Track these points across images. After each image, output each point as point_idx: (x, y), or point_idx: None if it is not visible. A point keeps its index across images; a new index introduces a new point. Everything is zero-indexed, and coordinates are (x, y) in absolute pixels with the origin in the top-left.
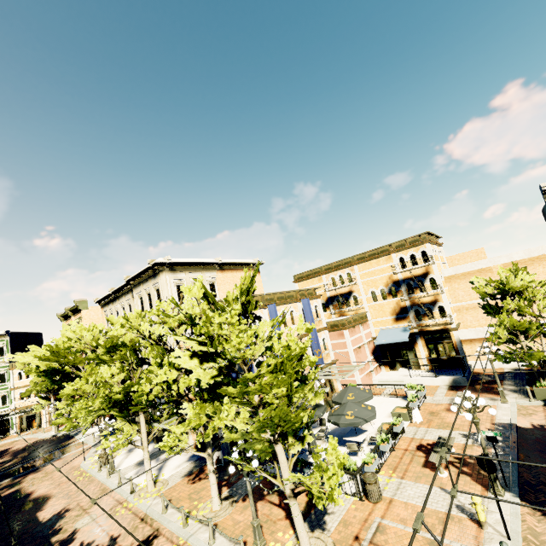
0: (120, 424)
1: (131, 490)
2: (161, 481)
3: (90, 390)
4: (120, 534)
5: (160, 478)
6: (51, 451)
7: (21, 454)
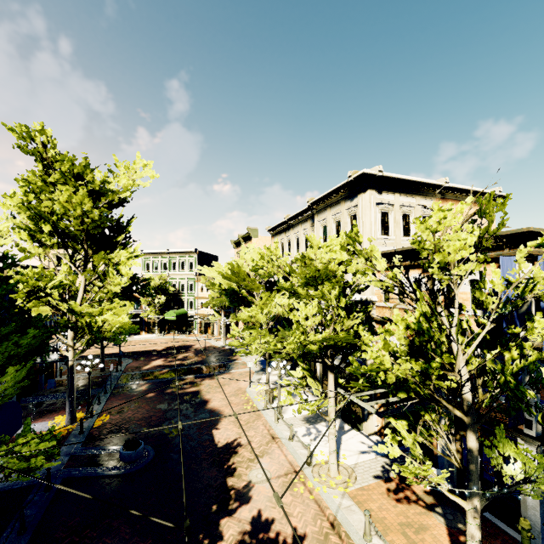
0: (308, 381)
1: (308, 461)
2: (344, 467)
3: (263, 321)
4: (306, 534)
5: (341, 459)
6: (221, 362)
7: (200, 354)
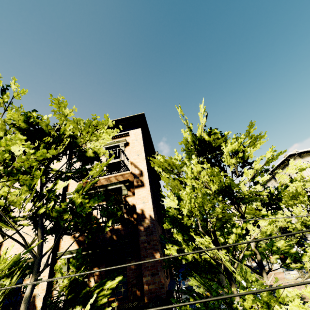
0: None
1: None
2: None
3: (275, 230)
4: None
5: None
6: None
7: None
